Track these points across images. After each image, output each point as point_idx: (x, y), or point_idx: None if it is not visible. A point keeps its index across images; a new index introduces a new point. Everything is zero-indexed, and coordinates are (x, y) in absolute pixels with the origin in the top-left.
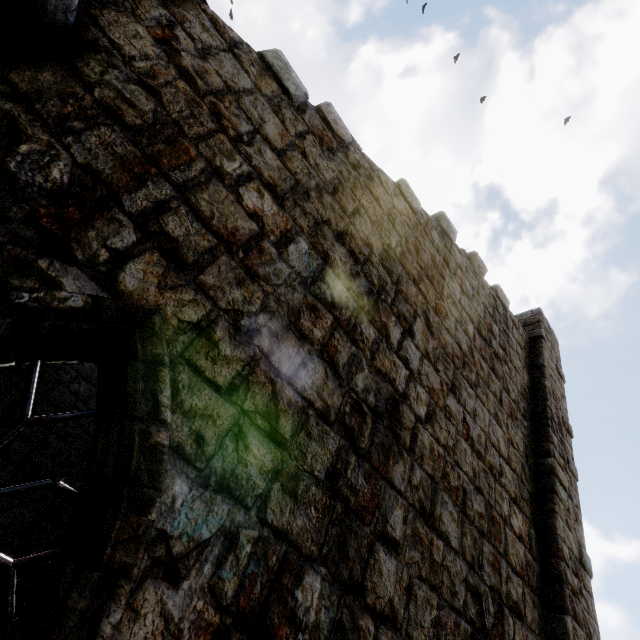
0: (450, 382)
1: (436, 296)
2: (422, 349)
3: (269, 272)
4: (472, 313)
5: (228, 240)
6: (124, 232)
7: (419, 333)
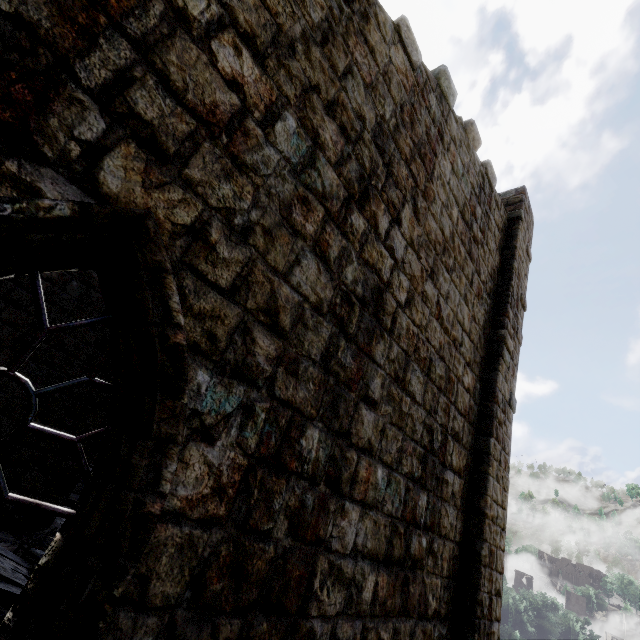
0: (430, 269)
1: (426, 178)
2: (408, 238)
3: (257, 160)
4: (459, 195)
5: (208, 121)
6: (90, 117)
7: (406, 221)
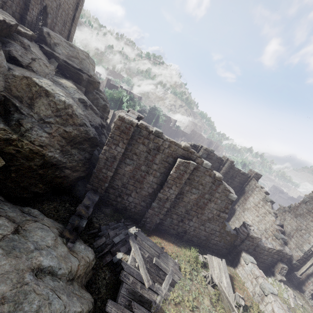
0: None
1: None
2: None
3: None
4: None
5: None
6: None
7: None
